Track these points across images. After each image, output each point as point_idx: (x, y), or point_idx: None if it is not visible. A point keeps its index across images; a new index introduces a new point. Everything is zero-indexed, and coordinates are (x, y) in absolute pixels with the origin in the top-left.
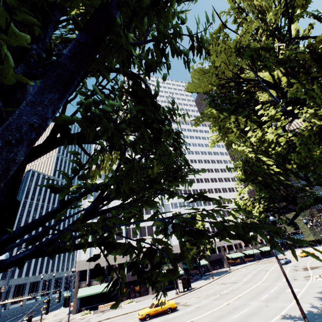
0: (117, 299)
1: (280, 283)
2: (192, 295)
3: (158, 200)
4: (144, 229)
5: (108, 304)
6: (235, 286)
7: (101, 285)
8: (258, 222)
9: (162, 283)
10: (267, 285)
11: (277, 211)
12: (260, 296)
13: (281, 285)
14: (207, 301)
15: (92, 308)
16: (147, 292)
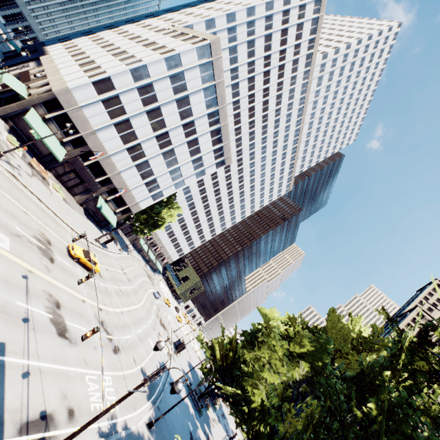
0: (49, 165)
1: (149, 323)
2: (104, 259)
3: (187, 171)
4: (147, 166)
5: (43, 169)
6: (128, 288)
7: (55, 140)
8: (211, 364)
9: (93, 206)
10: (143, 315)
11: (223, 379)
12: (138, 327)
13: (148, 326)
14: (112, 287)
15: (19, 136)
16: (74, 194)
